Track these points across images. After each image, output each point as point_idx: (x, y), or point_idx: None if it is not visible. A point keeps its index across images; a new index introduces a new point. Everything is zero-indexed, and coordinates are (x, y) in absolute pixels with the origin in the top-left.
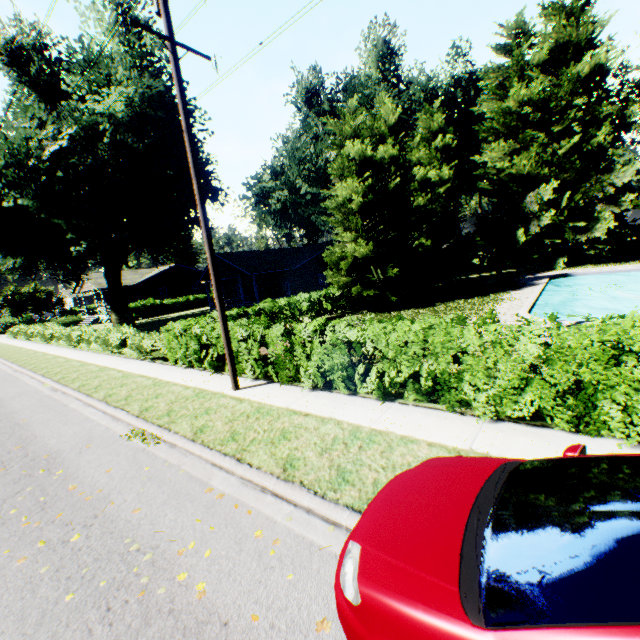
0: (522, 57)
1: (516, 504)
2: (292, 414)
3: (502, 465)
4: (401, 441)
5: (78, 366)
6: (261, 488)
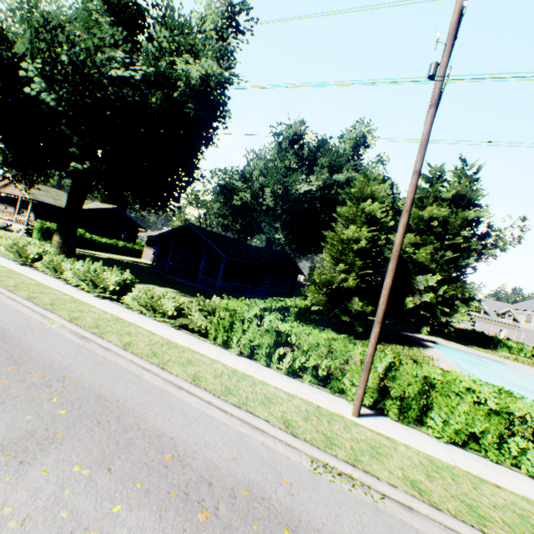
0: (439, 190)
1: None
2: (481, 481)
3: None
4: None
5: (72, 301)
6: None
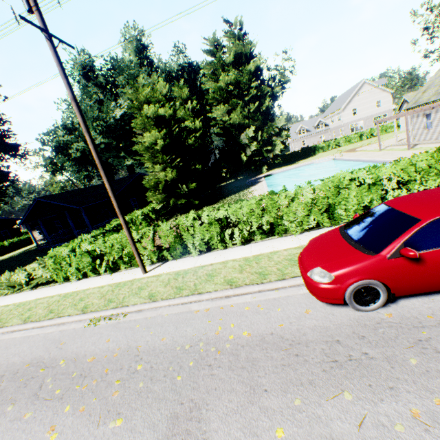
0: (221, 58)
1: (357, 231)
2: (202, 267)
3: (340, 228)
4: (272, 254)
5: None
6: (225, 297)
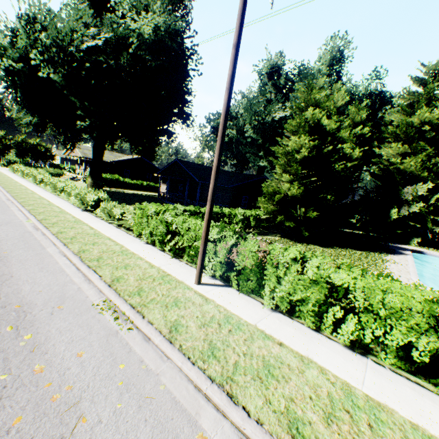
0: (433, 90)
1: None
2: (265, 338)
3: None
4: (416, 433)
5: (58, 212)
6: None
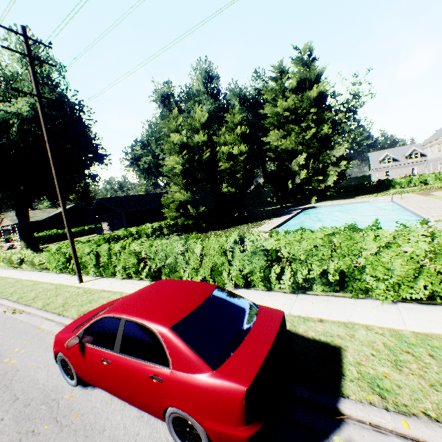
0: (283, 85)
1: None
2: (102, 292)
3: None
4: None
5: None
6: (65, 325)
